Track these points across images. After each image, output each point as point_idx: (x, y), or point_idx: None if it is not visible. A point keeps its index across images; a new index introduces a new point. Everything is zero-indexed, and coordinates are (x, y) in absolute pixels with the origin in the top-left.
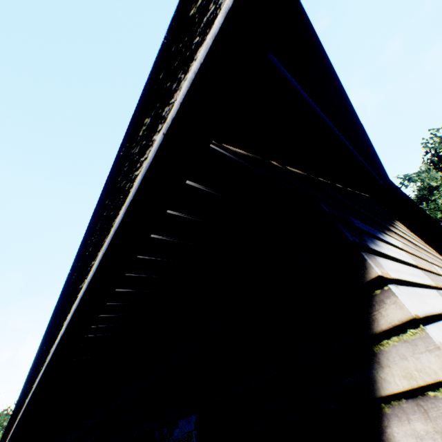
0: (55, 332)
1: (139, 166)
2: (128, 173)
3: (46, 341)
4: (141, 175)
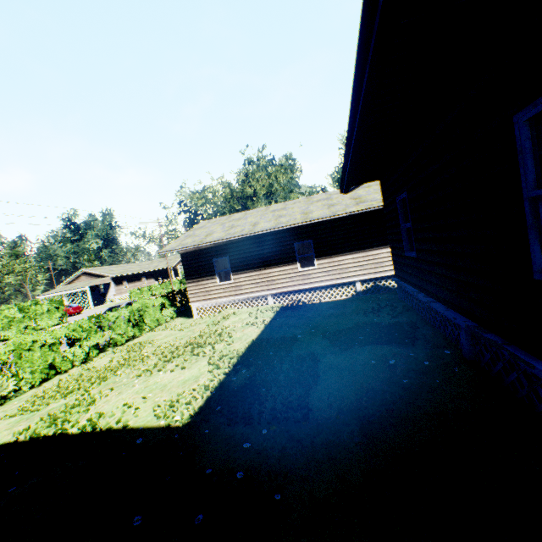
0: None
1: None
2: None
3: None
4: None
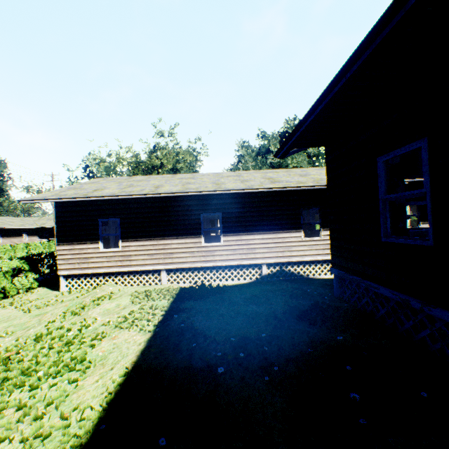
0: None
1: None
2: None
3: None
4: None
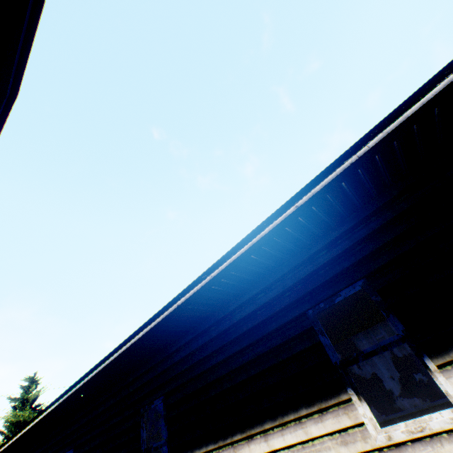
0: (287, 207)
1: (441, 82)
2: (433, 84)
3: (271, 217)
4: (443, 85)
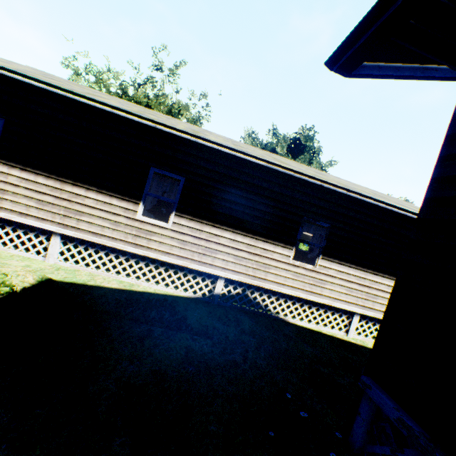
0: None
1: None
2: None
3: None
4: None
